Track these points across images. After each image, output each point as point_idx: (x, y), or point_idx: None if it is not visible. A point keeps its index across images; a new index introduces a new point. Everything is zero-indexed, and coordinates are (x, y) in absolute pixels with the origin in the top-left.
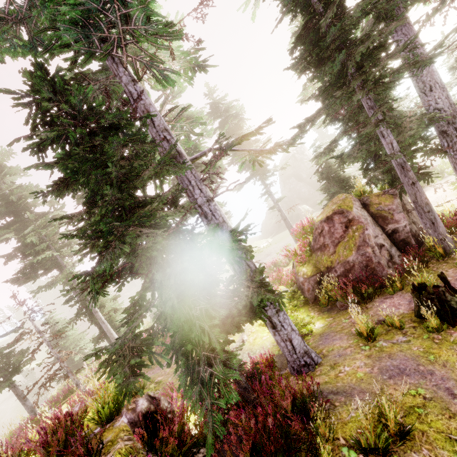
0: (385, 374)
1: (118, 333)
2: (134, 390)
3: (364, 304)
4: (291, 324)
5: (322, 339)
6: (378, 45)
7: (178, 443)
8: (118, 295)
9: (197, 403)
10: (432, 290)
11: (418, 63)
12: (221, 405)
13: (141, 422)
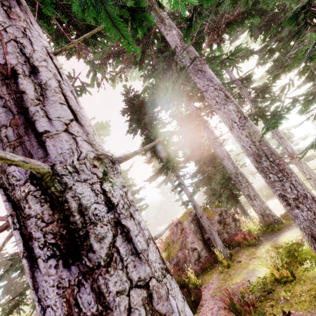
0: None
1: None
2: None
3: None
4: None
5: None
6: (177, 147)
7: None
8: None
9: None
10: None
11: (189, 161)
12: None
13: None
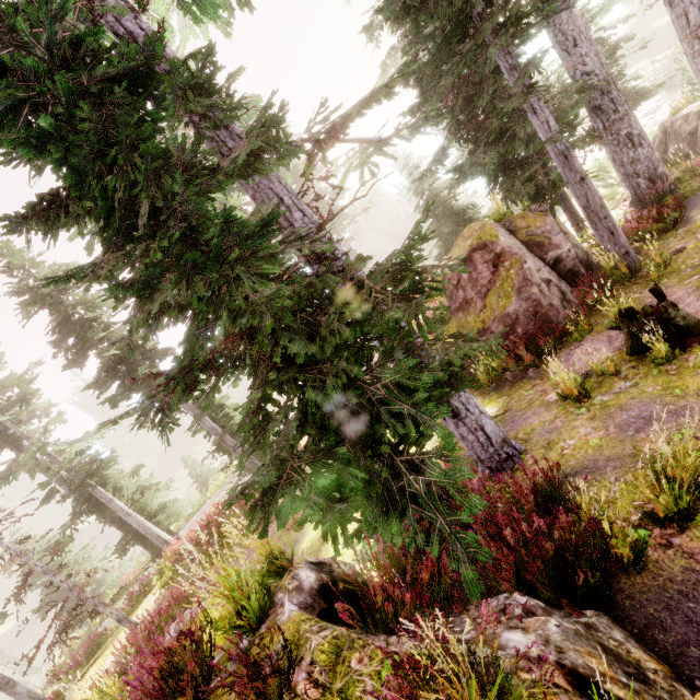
0: (629, 430)
1: (157, 526)
2: (278, 564)
3: (546, 365)
4: (478, 405)
5: (507, 424)
6: None
7: (418, 599)
8: (141, 465)
9: (418, 535)
10: (650, 310)
11: None
12: (465, 520)
13: (318, 603)
